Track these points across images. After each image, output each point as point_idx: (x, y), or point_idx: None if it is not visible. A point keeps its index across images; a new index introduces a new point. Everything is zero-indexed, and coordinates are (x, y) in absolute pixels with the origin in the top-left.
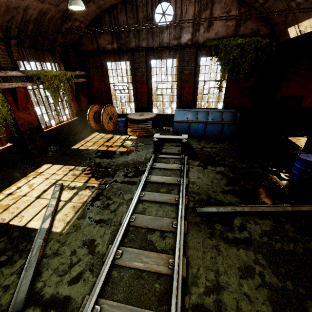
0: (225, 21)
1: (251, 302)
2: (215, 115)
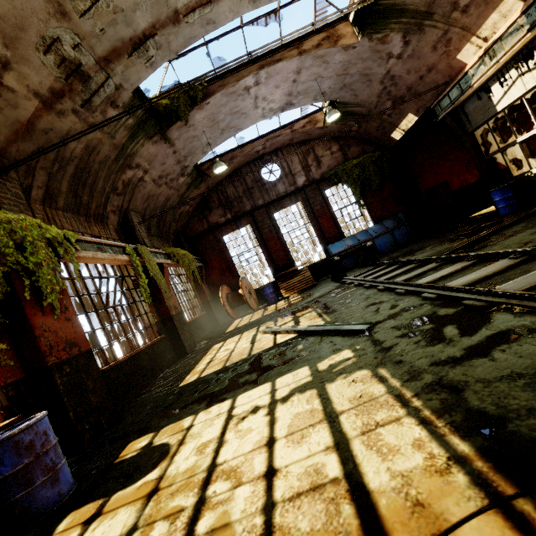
0: (331, 155)
1: None
2: (376, 229)
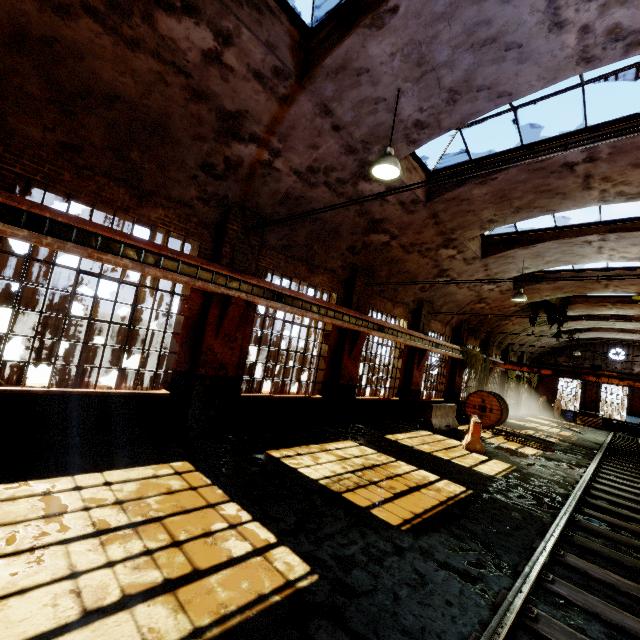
0: None
1: None
2: None
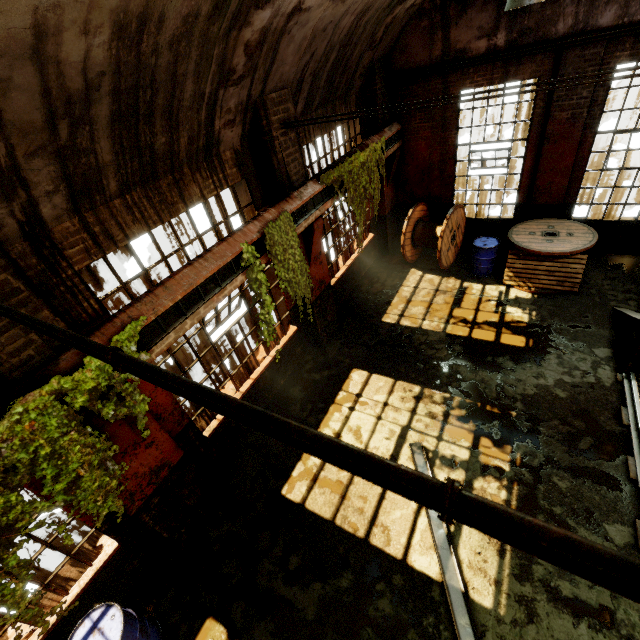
0: None
1: None
2: None
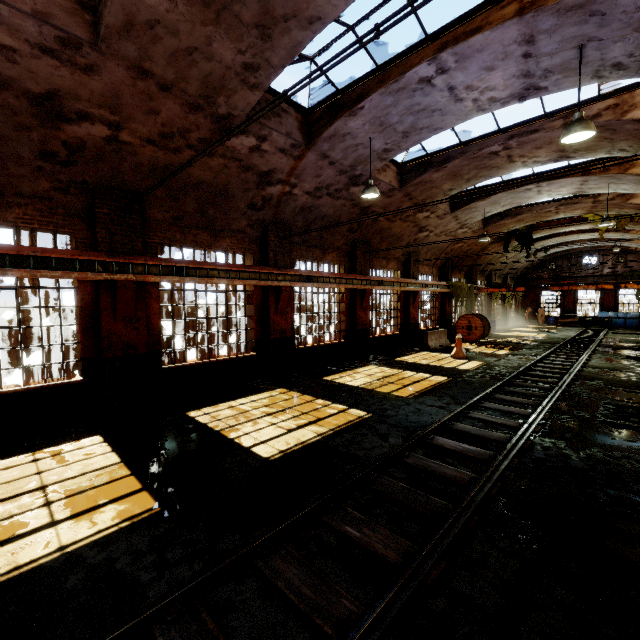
0: (637, 263)
1: (626, 336)
2: (633, 314)
